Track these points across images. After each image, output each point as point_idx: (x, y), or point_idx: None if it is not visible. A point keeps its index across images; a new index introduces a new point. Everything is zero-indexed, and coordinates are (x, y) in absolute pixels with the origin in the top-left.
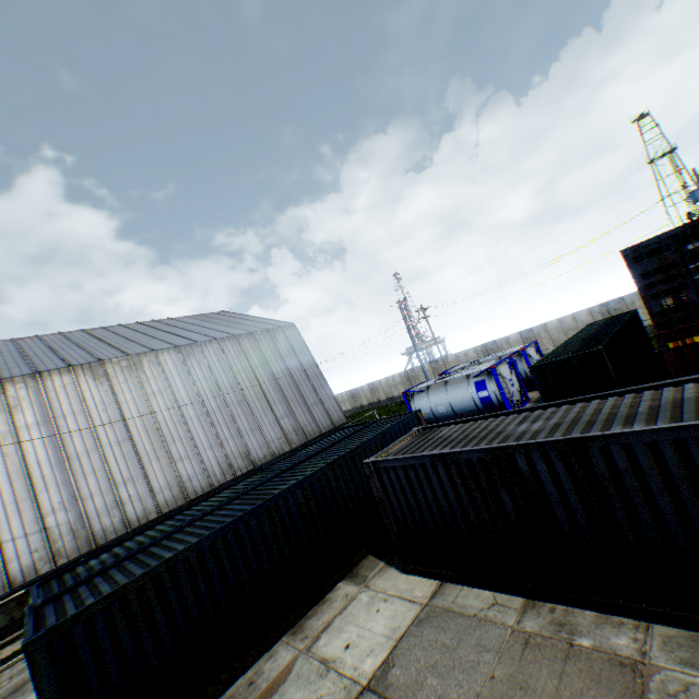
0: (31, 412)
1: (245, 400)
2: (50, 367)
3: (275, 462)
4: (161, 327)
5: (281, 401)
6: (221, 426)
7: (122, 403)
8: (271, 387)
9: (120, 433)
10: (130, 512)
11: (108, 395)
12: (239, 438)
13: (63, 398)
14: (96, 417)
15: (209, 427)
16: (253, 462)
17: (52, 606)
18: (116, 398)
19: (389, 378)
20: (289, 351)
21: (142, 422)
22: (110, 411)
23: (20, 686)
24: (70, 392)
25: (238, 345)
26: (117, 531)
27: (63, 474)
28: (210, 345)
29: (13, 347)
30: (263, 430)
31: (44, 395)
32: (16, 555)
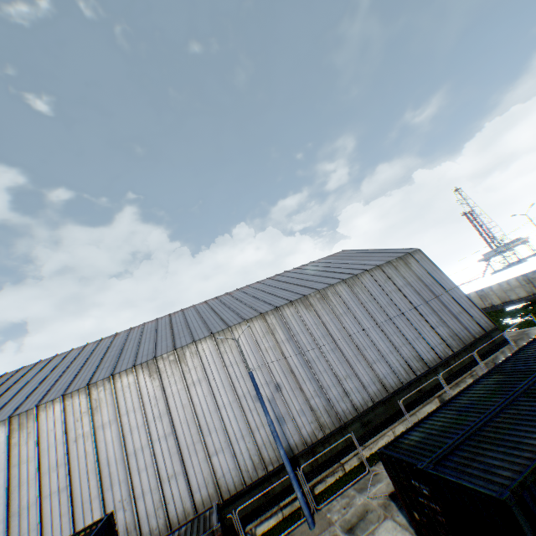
0: (281, 332)
1: (402, 314)
2: (280, 303)
3: (497, 364)
4: (313, 268)
5: (430, 313)
6: (392, 336)
7: (325, 323)
8: (418, 302)
9: (330, 343)
10: (354, 400)
11: (316, 318)
12: (408, 345)
13: (293, 322)
14: (314, 334)
15: (384, 337)
16: (426, 364)
17: (448, 470)
18: (321, 320)
19: (501, 283)
20: (422, 271)
21: (340, 335)
22: (320, 329)
23: (361, 516)
24: (296, 318)
25: (383, 273)
26: (351, 413)
27: (309, 372)
28: (364, 276)
29: (243, 294)
30: (424, 338)
31: (284, 321)
32: (302, 424)
